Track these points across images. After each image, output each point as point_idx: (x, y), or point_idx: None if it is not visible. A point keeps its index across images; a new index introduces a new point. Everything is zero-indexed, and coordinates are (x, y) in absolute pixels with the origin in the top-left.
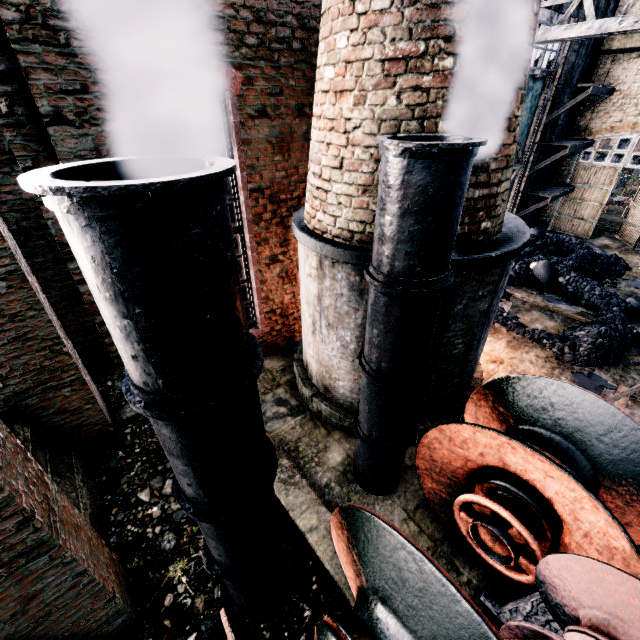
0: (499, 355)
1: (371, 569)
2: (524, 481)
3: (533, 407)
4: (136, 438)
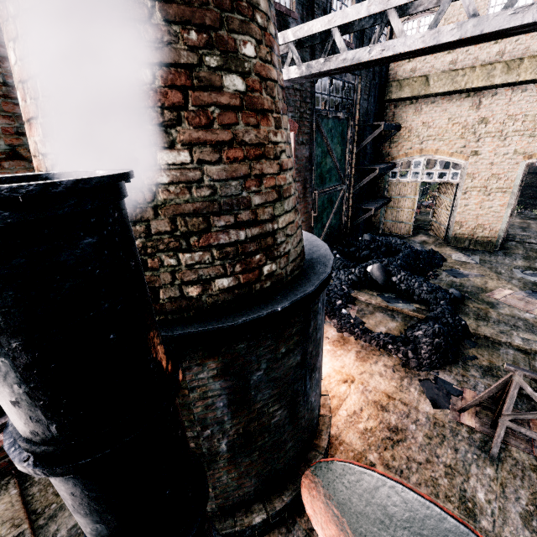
0: (350, 371)
1: None
2: None
3: (369, 516)
4: None
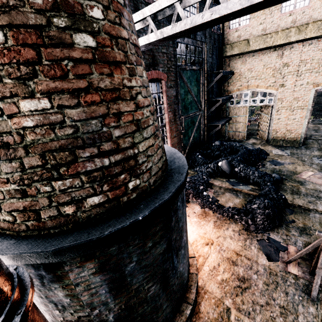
0: (210, 236)
1: None
2: None
3: None
4: None
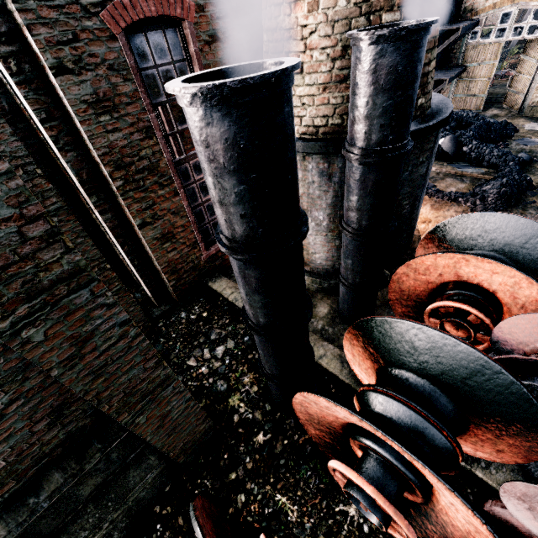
0: (427, 216)
1: (387, 352)
2: (473, 286)
3: (471, 237)
4: (169, 328)
